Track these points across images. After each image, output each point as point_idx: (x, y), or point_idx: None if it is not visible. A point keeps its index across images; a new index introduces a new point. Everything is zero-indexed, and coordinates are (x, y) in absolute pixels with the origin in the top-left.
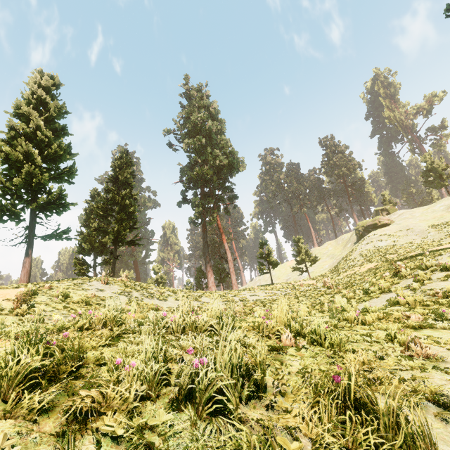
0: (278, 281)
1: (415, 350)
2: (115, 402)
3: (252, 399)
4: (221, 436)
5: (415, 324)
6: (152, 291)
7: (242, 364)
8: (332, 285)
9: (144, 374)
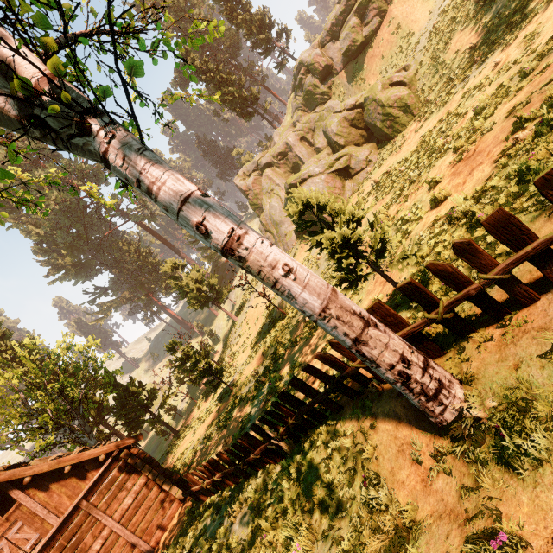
0: None
1: None
2: None
3: None
4: None
5: None
6: None
7: None
8: None
9: None
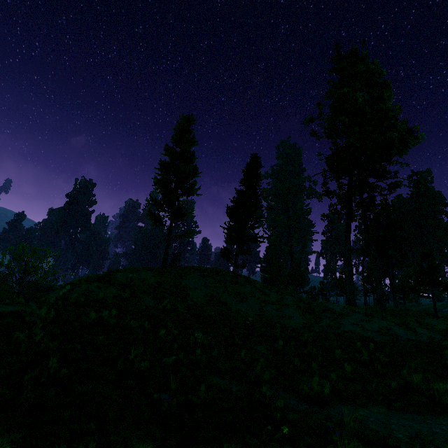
0: None
1: None
2: None
3: None
4: None
5: None
6: (239, 290)
7: None
8: None
9: None
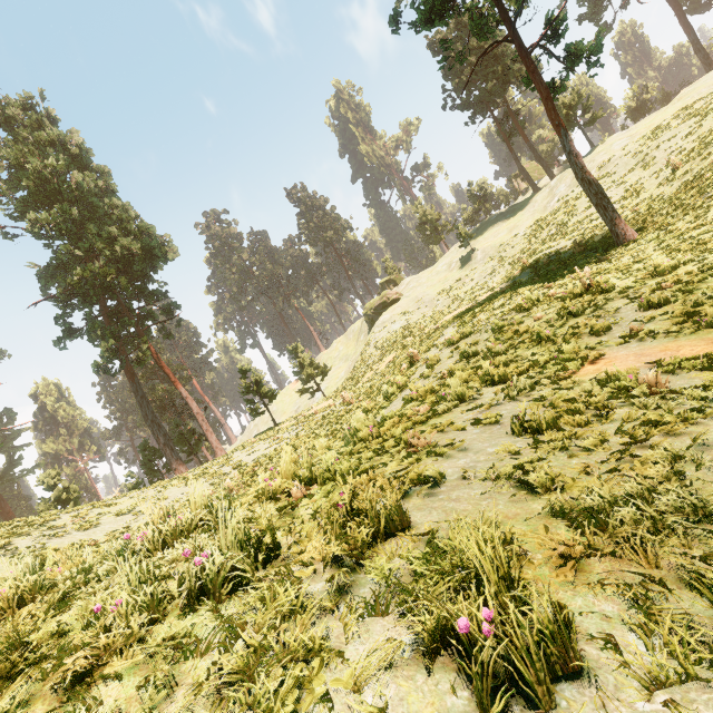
0: (285, 417)
1: (416, 446)
2: (117, 642)
3: (269, 562)
4: (244, 600)
5: (422, 418)
6: (60, 522)
7: (250, 538)
8: (353, 399)
9: (139, 602)
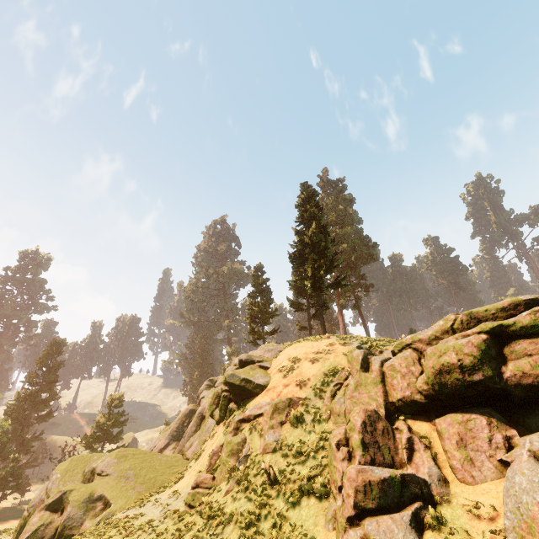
0: None
1: None
2: None
3: None
4: None
5: None
6: None
7: None
8: None
9: None
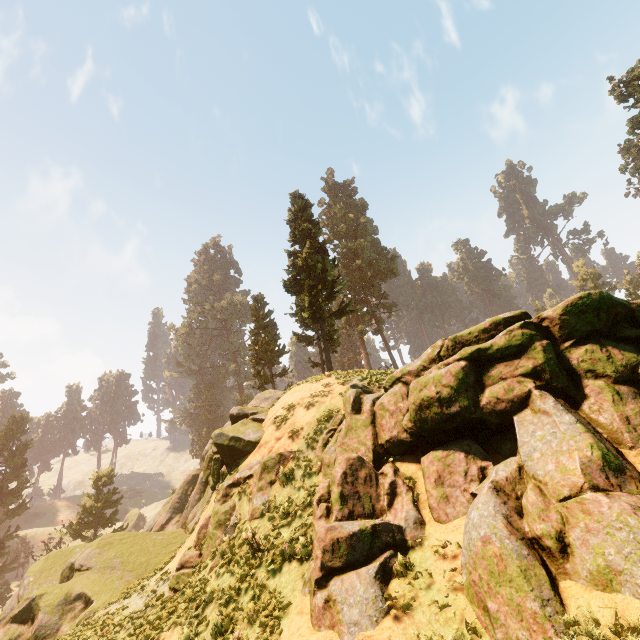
0: None
1: None
2: None
3: None
4: None
5: None
6: None
7: None
8: None
9: None
